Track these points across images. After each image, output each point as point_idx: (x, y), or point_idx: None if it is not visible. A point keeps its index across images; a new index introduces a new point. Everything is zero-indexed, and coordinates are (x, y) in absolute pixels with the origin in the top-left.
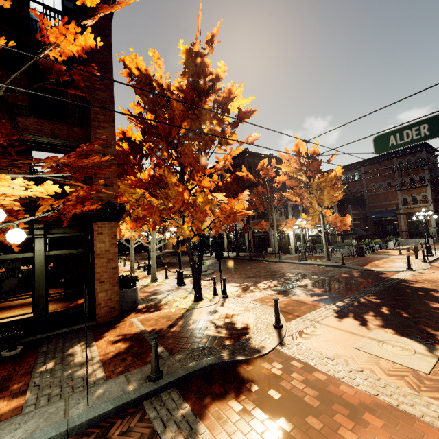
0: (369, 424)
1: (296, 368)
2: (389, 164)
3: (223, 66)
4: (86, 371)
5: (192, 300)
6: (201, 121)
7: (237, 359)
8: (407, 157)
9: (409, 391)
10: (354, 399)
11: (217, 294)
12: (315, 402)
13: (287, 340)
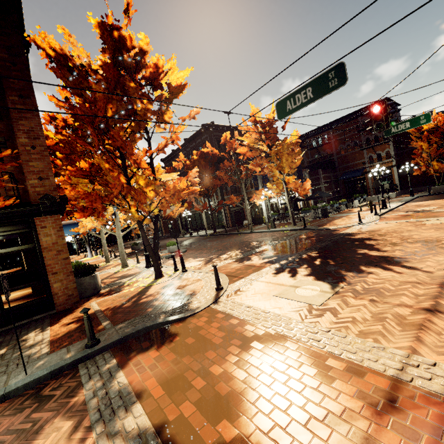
0: (251, 349)
1: (218, 319)
2: (354, 124)
3: (145, 38)
4: (33, 350)
5: (153, 279)
6: (131, 100)
7: (170, 319)
8: None
9: (296, 320)
10: (251, 333)
11: (177, 270)
12: (220, 340)
13: (222, 299)
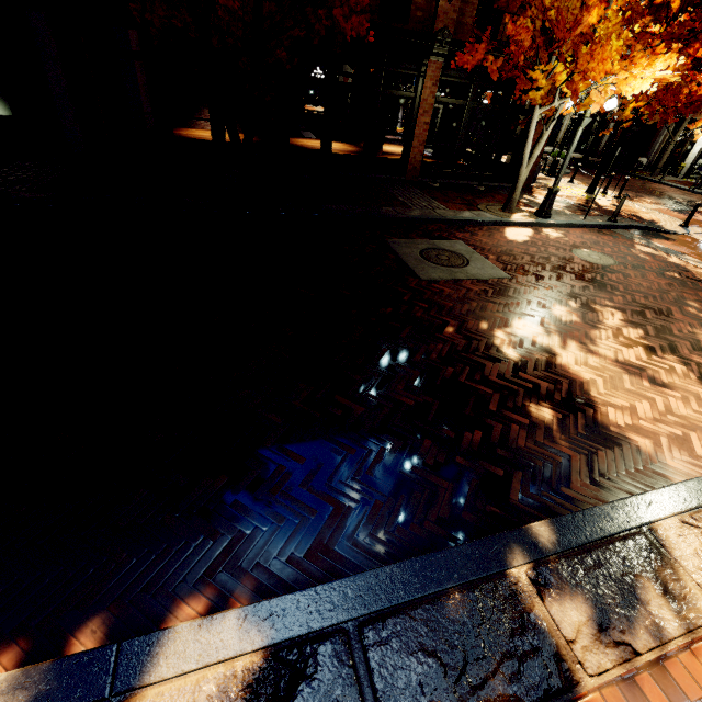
0: None
1: None
2: None
3: None
4: (557, 209)
5: (583, 192)
6: None
7: (660, 229)
8: None
9: None
10: None
11: (606, 194)
12: None
13: (692, 234)
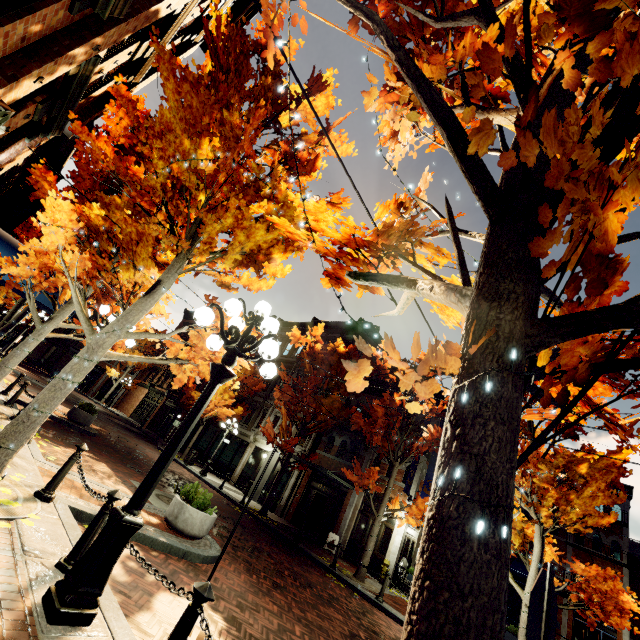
0: None
1: None
2: None
3: None
4: None
5: None
6: None
7: None
8: None
9: None
10: None
11: None
12: None
13: None
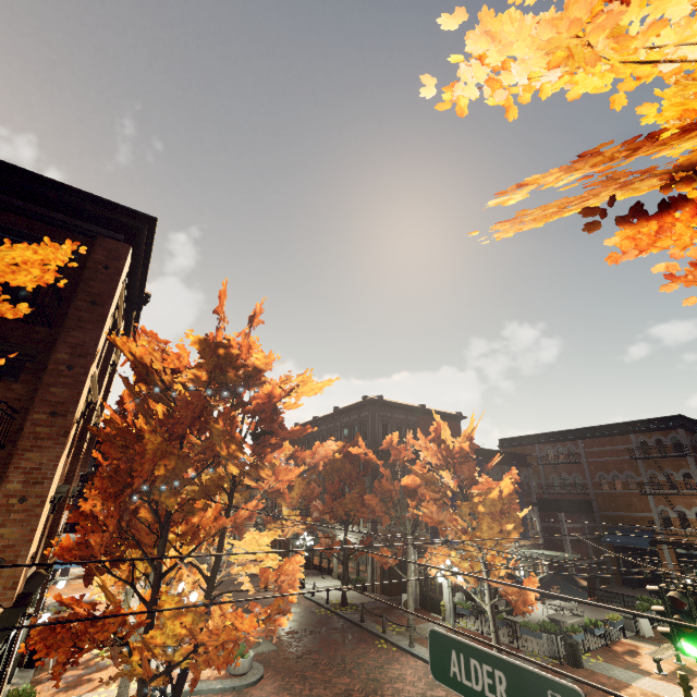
0: None
1: None
2: (624, 443)
3: (264, 358)
4: None
5: None
6: (214, 440)
7: None
8: (654, 435)
9: None
10: None
11: None
12: None
13: None
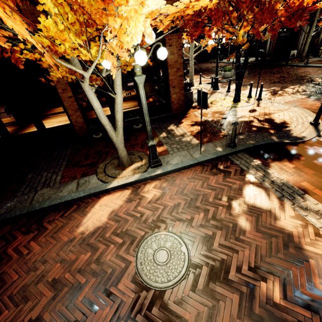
0: None
1: None
2: None
3: None
4: (186, 139)
5: (231, 101)
6: None
7: (285, 142)
8: None
9: None
10: None
11: (251, 97)
12: None
13: None
